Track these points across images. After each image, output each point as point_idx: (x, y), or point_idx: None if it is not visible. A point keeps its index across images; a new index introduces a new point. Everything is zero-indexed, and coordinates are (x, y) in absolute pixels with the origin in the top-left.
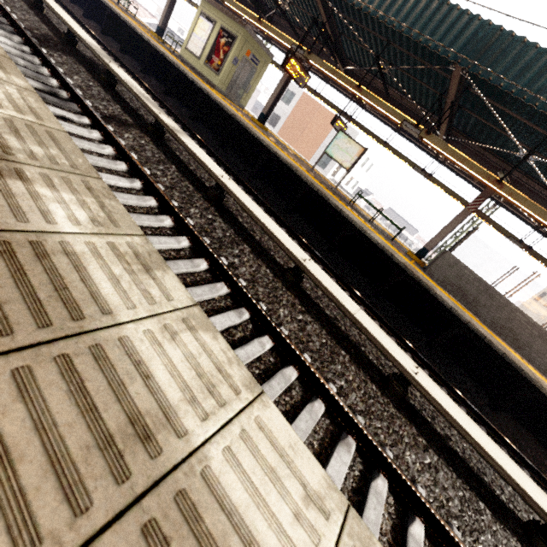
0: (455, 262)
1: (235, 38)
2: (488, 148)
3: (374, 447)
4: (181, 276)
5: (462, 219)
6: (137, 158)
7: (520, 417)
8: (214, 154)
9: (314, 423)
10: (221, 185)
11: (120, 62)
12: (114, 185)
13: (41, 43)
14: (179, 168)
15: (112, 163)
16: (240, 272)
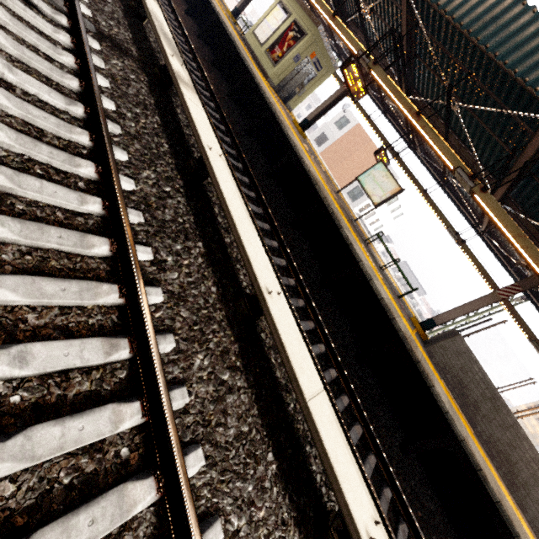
0: (465, 351)
1: (304, 34)
2: None
3: None
4: (43, 253)
5: (488, 303)
6: (110, 88)
7: None
8: (233, 135)
9: None
10: (204, 158)
11: (176, 16)
12: (34, 95)
13: None
14: (166, 124)
15: (58, 73)
16: (167, 277)
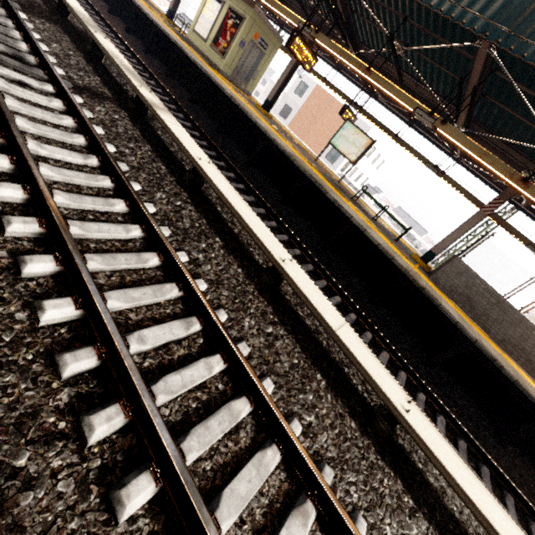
0: (464, 270)
1: (243, 18)
2: (512, 143)
3: (341, 519)
4: (120, 273)
5: (476, 222)
6: (104, 133)
7: (530, 453)
8: (208, 138)
9: (260, 482)
10: (197, 169)
11: (121, 40)
12: (61, 160)
13: (24, 8)
14: (156, 148)
15: (67, 136)
16: (203, 270)
